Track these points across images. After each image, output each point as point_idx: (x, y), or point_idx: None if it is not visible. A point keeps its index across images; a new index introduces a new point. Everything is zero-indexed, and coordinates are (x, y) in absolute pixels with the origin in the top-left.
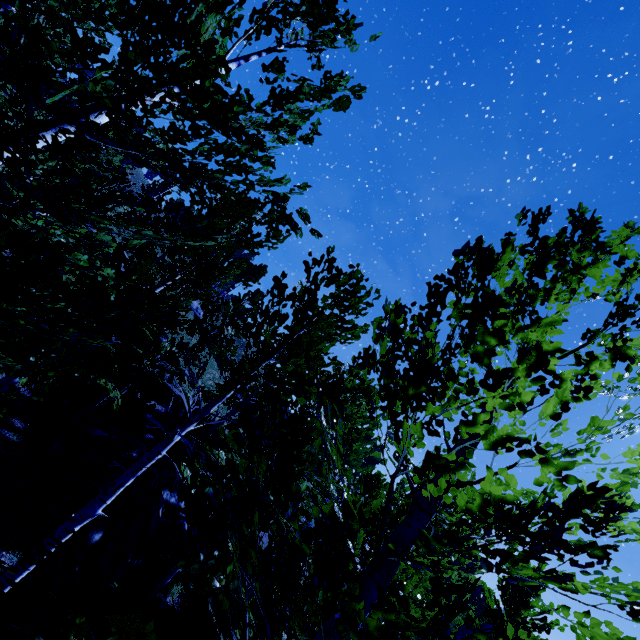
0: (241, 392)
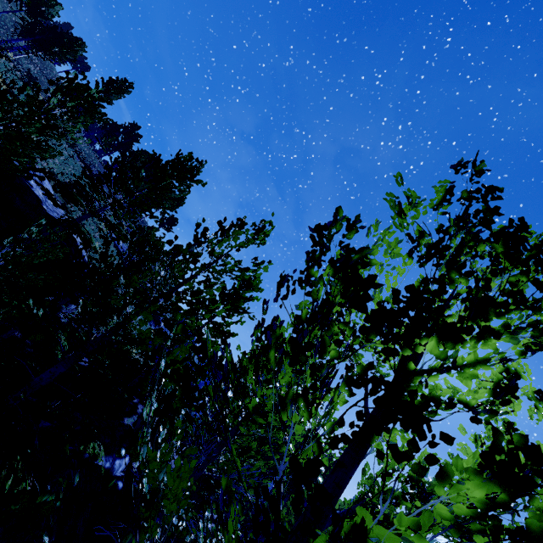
0: (154, 320)
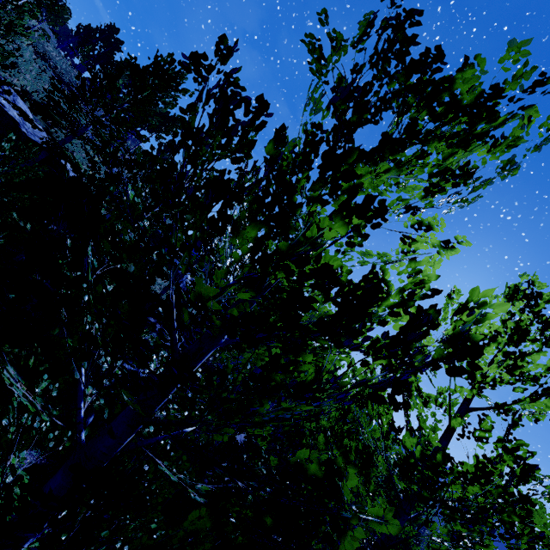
0: None
